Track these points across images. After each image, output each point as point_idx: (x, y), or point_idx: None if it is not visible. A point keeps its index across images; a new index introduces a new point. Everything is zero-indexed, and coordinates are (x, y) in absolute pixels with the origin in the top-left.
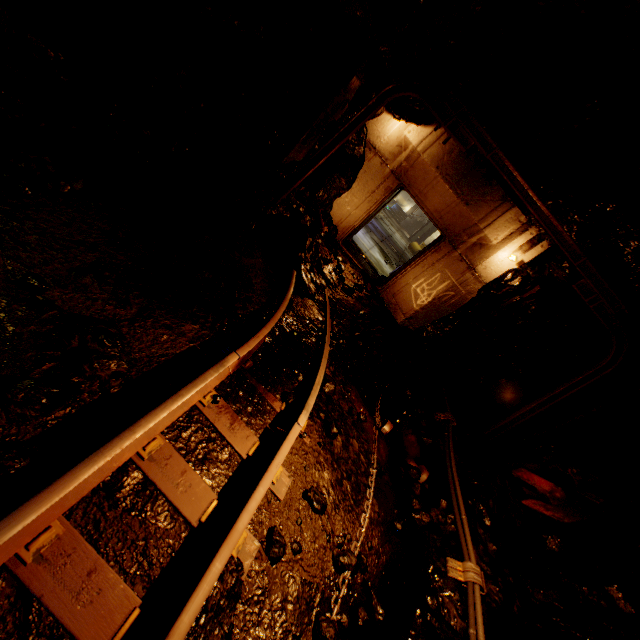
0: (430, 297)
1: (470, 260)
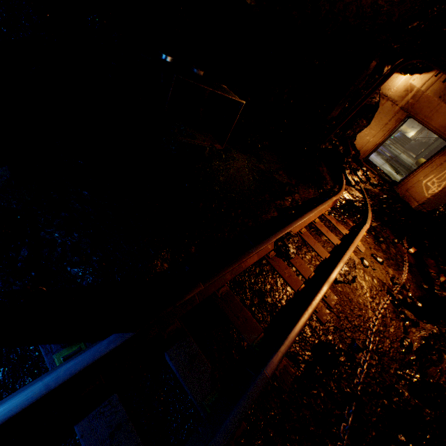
0: (440, 187)
1: None
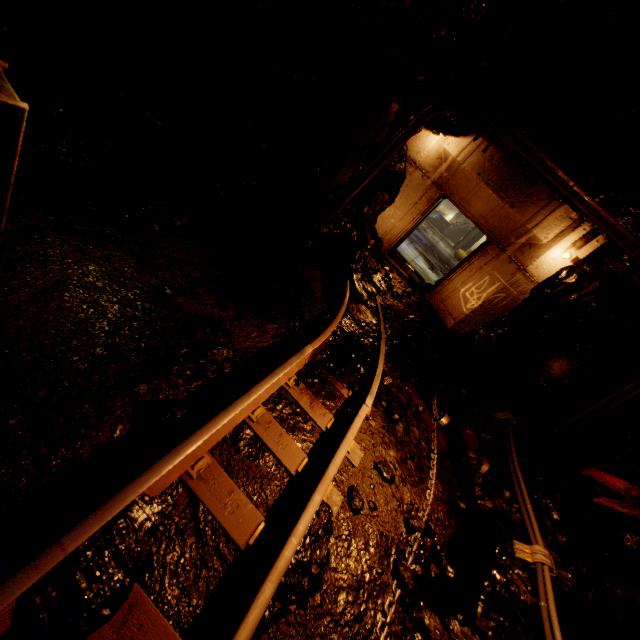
0: (480, 300)
1: (520, 261)
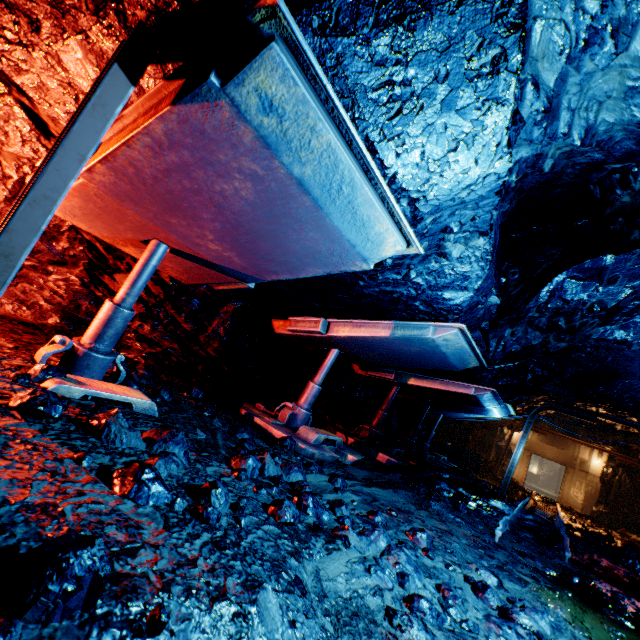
0: (582, 493)
1: (583, 469)
